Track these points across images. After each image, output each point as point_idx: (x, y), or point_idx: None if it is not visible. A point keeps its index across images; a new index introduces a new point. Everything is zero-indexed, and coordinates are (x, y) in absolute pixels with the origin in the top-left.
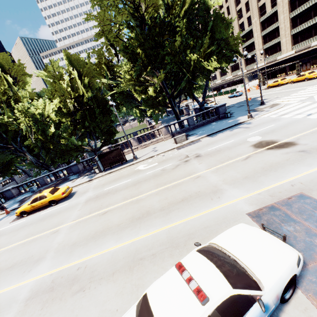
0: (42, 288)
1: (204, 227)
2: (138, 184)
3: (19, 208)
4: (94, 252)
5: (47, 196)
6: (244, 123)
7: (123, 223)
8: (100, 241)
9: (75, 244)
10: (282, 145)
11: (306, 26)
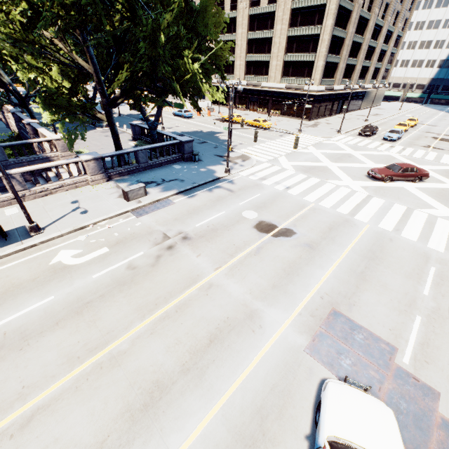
0: None
1: (271, 389)
2: (87, 308)
3: None
4: None
5: None
6: (223, 179)
7: (111, 435)
8: None
9: None
10: (284, 232)
11: (260, 59)
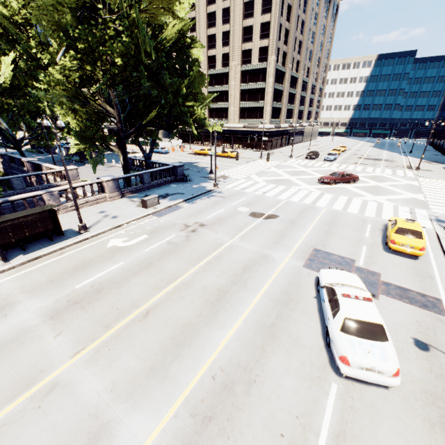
0: (187, 434)
1: (289, 283)
2: (152, 265)
3: None
4: (209, 353)
5: None
6: (214, 191)
7: (203, 312)
8: (199, 340)
9: (156, 368)
10: (271, 216)
11: (220, 106)
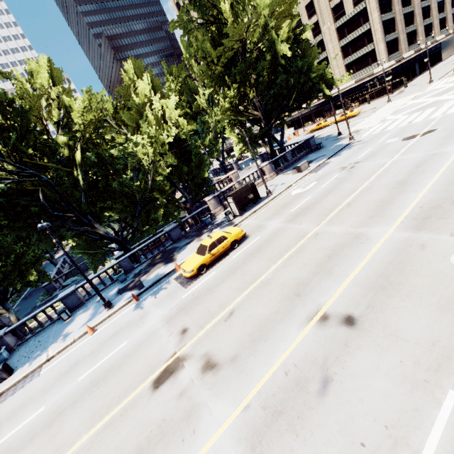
0: (414, 224)
1: None
2: (333, 190)
3: (190, 266)
4: (410, 202)
5: (226, 237)
6: (351, 143)
7: (392, 192)
8: (398, 201)
9: (374, 216)
10: (428, 132)
11: None
